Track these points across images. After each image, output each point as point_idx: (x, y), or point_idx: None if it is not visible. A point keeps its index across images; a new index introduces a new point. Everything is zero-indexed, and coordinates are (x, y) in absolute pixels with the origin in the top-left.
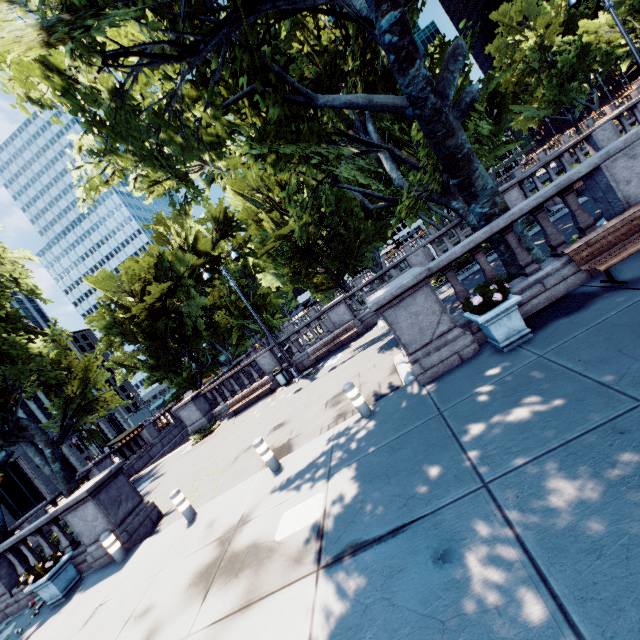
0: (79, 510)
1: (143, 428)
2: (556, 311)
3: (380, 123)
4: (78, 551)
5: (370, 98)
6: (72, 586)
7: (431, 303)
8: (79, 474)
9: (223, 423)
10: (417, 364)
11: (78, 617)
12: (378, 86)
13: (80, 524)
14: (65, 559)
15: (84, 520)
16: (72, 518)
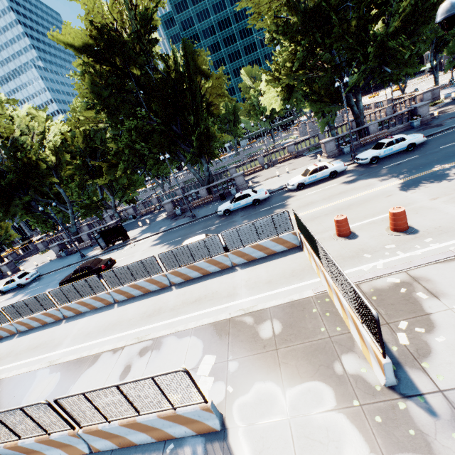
0: (3, 267)
1: (29, 244)
2: (73, 253)
3: (86, 192)
4: (3, 273)
5: (61, 208)
6: (2, 278)
7: (58, 248)
8: (4, 256)
9: (50, 250)
10: (57, 256)
11: (3, 281)
12: (95, 174)
13: (4, 269)
14: (1, 274)
15: (4, 268)
16: (2, 268)
